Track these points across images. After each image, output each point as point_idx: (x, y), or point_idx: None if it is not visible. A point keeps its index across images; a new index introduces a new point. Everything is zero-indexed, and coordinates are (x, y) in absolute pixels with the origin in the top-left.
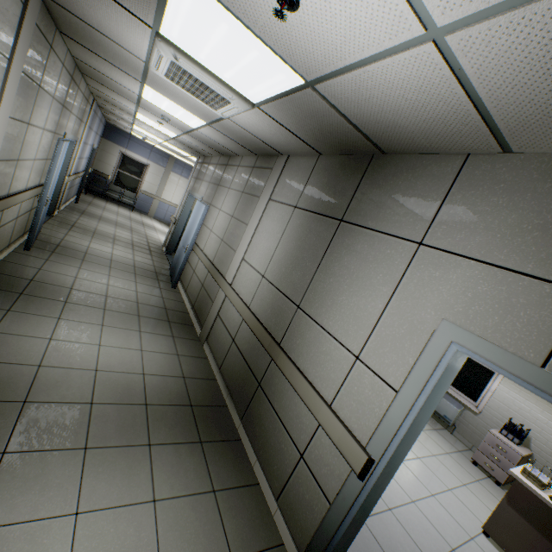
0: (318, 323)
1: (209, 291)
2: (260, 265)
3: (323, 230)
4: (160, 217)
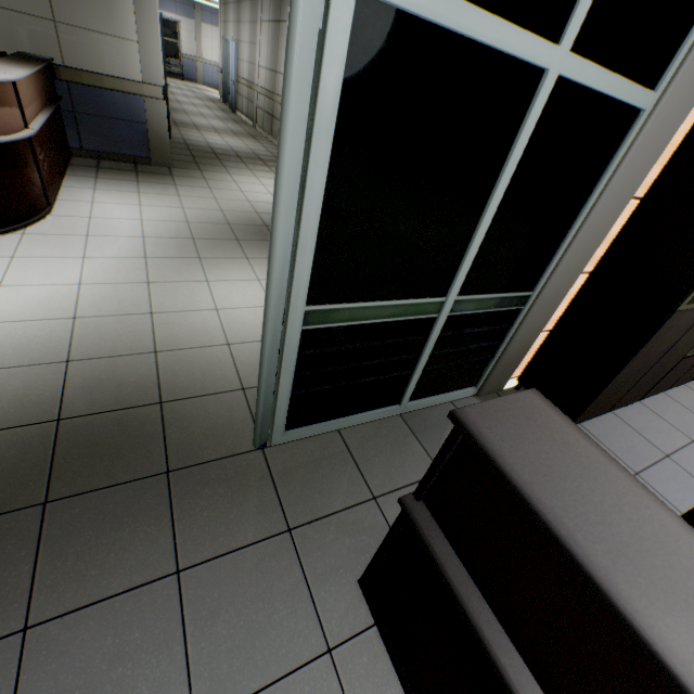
0: (280, 73)
1: (251, 100)
2: (265, 64)
3: (277, 30)
4: (209, 83)
